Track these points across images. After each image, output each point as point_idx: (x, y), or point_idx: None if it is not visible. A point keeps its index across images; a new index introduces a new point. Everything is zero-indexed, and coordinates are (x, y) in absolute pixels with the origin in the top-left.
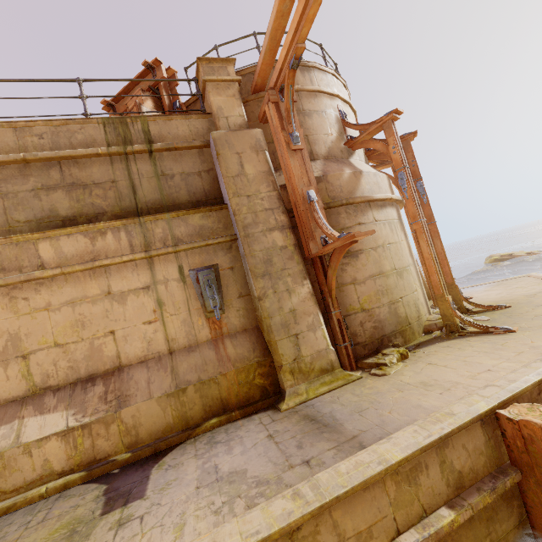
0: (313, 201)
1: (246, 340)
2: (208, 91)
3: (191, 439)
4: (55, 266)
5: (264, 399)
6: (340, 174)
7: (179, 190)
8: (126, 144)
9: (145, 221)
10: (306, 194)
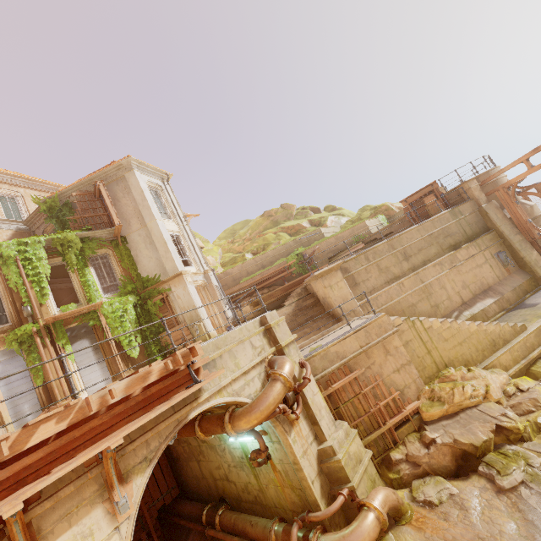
0: (531, 222)
1: (520, 273)
2: (472, 191)
3: (526, 300)
4: (462, 260)
5: (538, 288)
6: (527, 209)
7: (476, 229)
8: (456, 217)
9: (476, 241)
10: (527, 220)
